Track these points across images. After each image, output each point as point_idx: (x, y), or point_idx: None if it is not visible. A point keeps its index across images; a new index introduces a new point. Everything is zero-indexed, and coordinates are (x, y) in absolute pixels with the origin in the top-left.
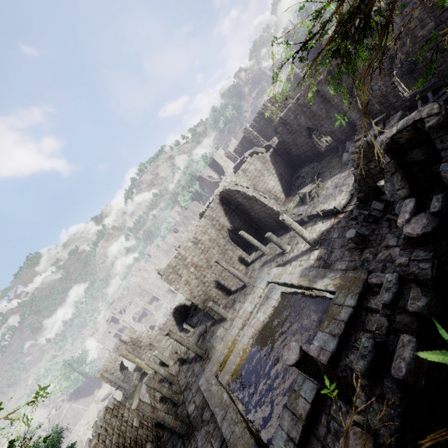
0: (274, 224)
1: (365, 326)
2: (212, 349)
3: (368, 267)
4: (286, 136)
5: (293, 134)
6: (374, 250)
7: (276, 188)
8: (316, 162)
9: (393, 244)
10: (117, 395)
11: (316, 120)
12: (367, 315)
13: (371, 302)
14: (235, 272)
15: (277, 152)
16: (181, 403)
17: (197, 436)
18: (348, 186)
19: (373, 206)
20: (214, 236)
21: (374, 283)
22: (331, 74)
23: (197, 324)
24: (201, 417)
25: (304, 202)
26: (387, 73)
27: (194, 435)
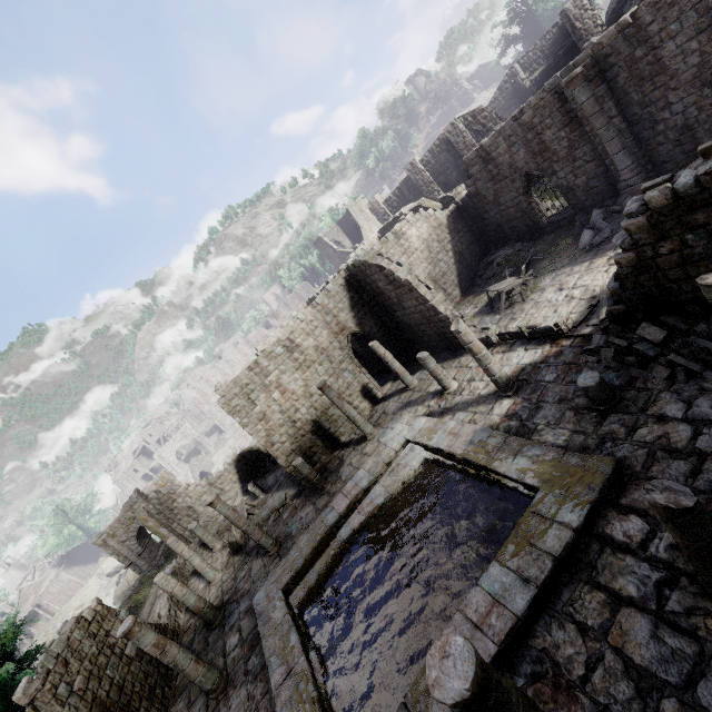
0: (434, 338)
1: (595, 575)
2: (288, 540)
3: (614, 450)
4: (484, 184)
5: (497, 183)
6: (631, 421)
7: (449, 277)
8: (528, 241)
9: (676, 415)
10: (131, 573)
11: (546, 161)
12: (604, 552)
13: (614, 527)
14: (351, 412)
15: (462, 212)
16: (218, 625)
17: (231, 698)
18: (585, 290)
19: (641, 333)
20: (325, 342)
21: (662, 506)
22: (598, 67)
23: (273, 488)
24: (246, 664)
25: (494, 309)
26: (710, 78)
27: (227, 694)
